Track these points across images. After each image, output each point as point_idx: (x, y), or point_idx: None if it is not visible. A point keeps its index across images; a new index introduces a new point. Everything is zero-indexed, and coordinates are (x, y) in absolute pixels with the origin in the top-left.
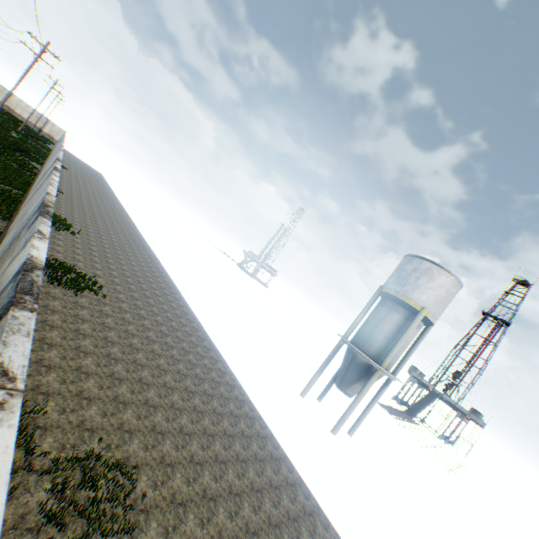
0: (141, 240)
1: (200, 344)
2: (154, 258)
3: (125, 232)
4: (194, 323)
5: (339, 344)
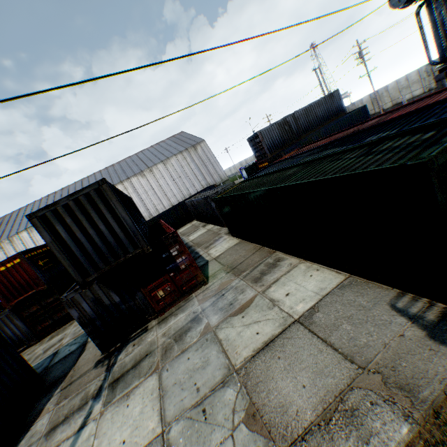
0: None
1: None
2: None
3: None
4: None
5: None
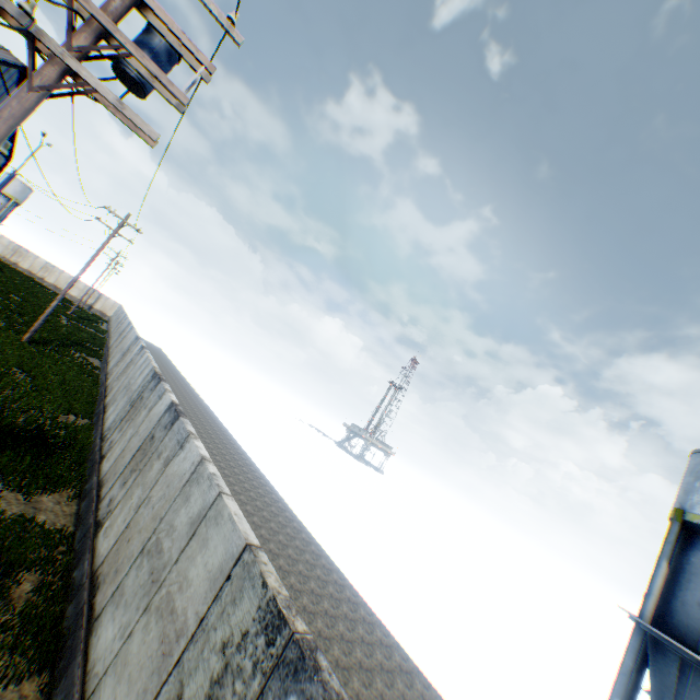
0: (236, 450)
1: (414, 692)
2: (263, 480)
3: (216, 441)
4: (376, 627)
5: (637, 633)
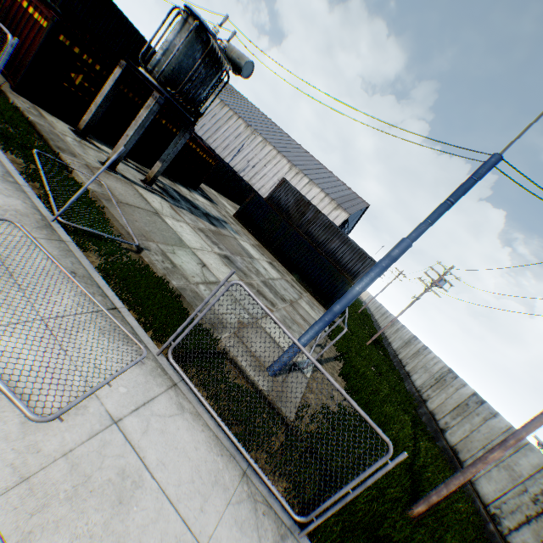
0: None
1: None
2: None
3: None
4: None
5: None
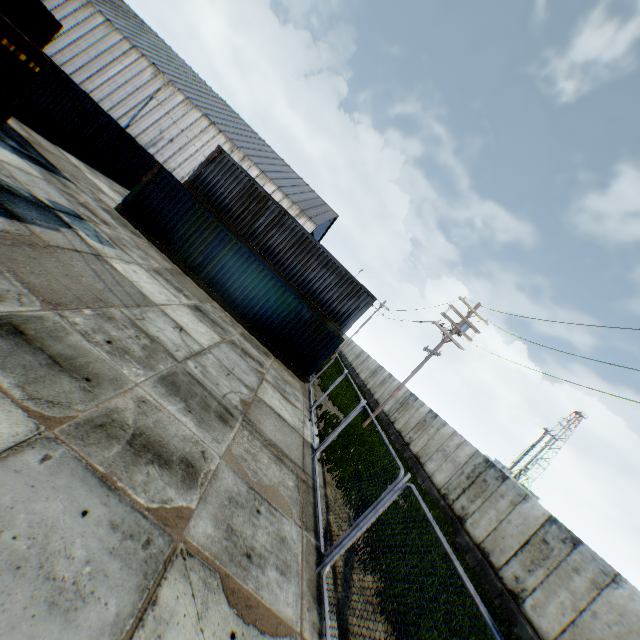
0: None
1: None
2: None
3: None
4: None
5: None
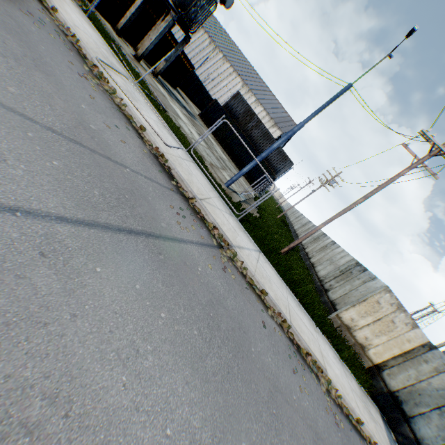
0: None
1: None
2: None
3: None
4: None
5: None
